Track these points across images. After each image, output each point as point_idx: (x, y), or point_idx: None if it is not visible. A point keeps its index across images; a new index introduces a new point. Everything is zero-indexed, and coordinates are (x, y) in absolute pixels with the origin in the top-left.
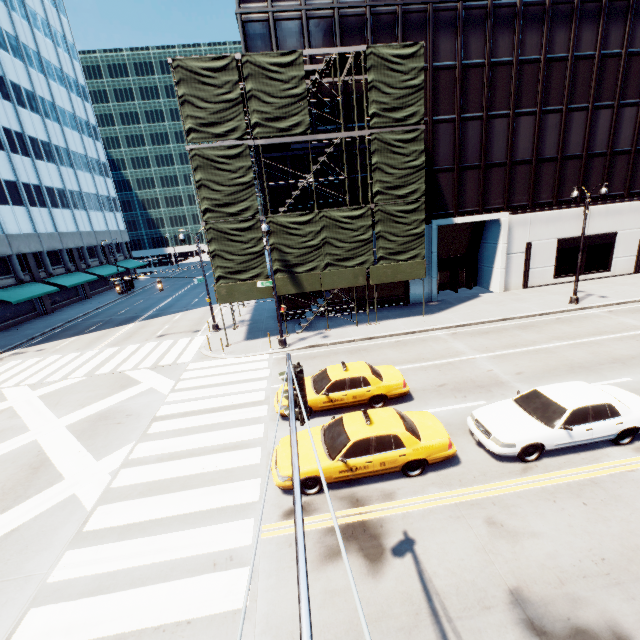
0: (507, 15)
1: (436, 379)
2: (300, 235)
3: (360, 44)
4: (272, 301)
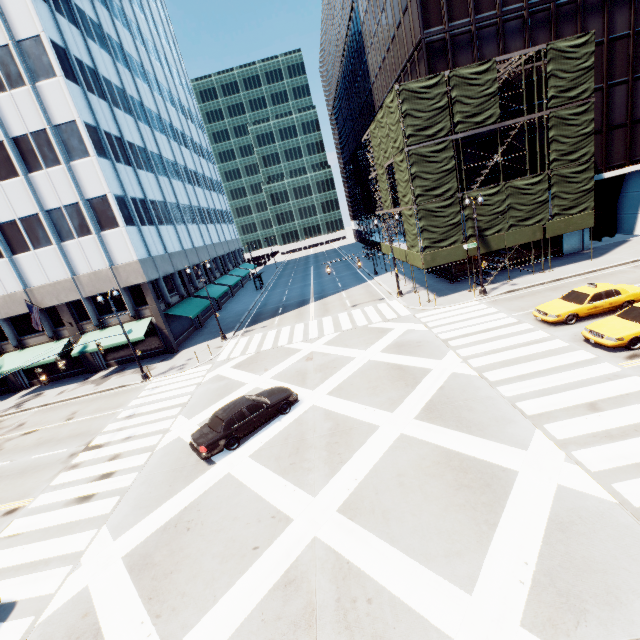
0: None
1: None
2: (489, 205)
3: (519, 41)
4: (418, 273)
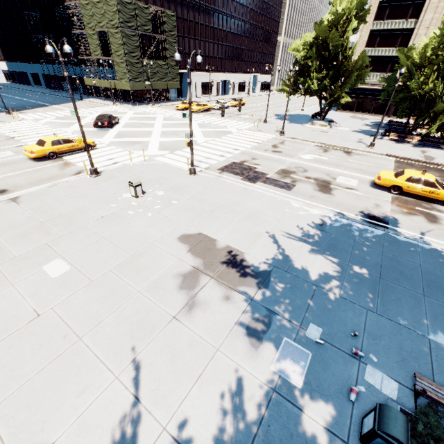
0: (185, 4)
1: None
2: (151, 68)
3: None
4: (112, 100)
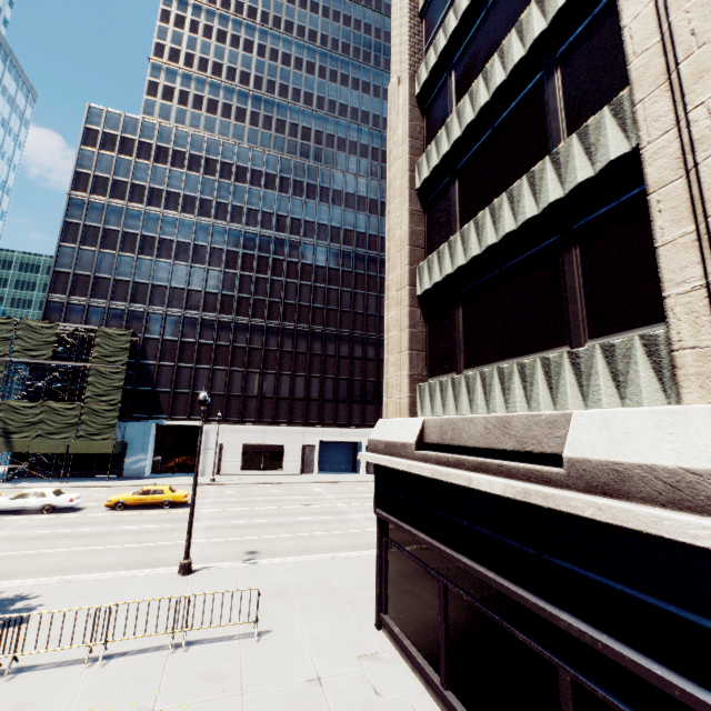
0: (210, 323)
1: None
2: (24, 414)
3: (120, 321)
4: None
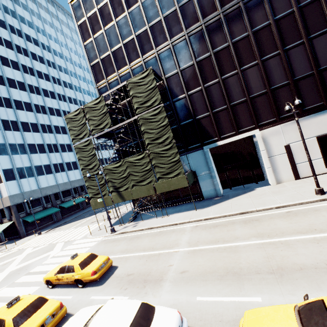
0: (216, 25)
1: (134, 268)
2: (118, 172)
3: None
4: None
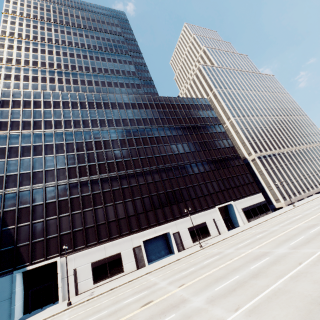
0: (52, 188)
1: None
2: None
3: None
4: None
